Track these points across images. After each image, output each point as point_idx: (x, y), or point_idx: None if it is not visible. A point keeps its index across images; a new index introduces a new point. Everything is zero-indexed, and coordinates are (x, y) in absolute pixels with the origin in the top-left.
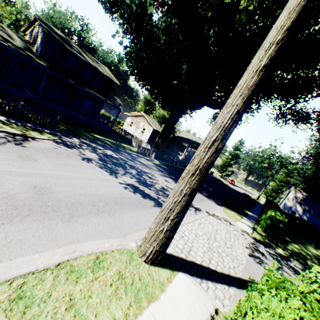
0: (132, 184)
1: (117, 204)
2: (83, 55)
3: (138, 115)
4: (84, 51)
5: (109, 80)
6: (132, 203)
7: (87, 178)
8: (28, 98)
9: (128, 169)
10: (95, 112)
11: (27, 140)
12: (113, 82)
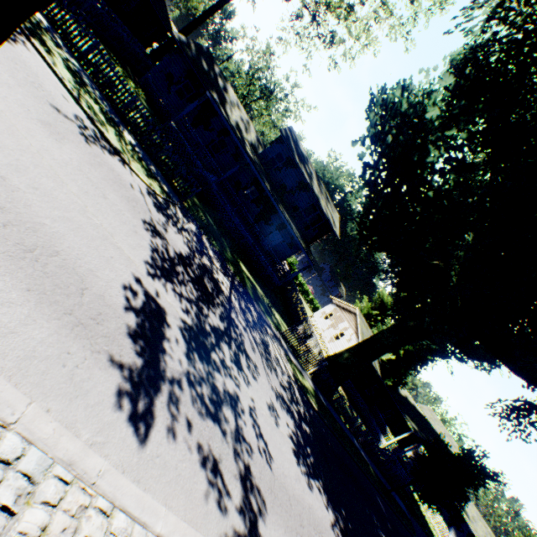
0: (163, 310)
1: (27, 251)
2: (312, 179)
3: (347, 309)
4: (320, 182)
5: (327, 225)
6: (70, 295)
7: (84, 210)
8: (206, 178)
9: (211, 309)
10: (280, 254)
11: (110, 153)
12: (331, 230)
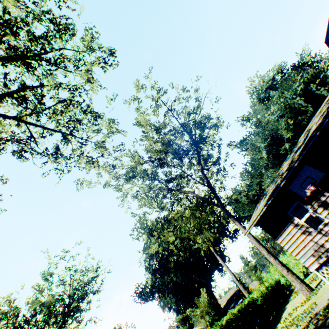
0: None
1: None
2: None
3: None
4: None
5: None
6: None
7: None
8: None
9: None
10: None
11: None
12: None
